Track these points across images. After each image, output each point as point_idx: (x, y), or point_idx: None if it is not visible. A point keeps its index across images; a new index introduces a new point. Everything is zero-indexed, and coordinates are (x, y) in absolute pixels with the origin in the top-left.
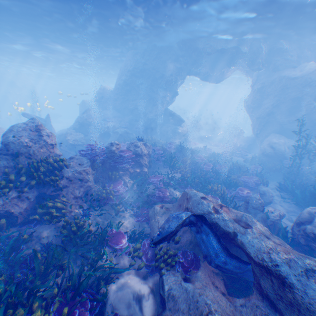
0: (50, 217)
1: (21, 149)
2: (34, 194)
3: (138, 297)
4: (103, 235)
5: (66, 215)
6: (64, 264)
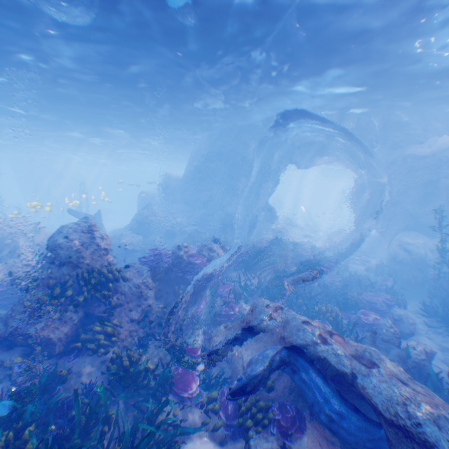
0: (96, 347)
1: (69, 255)
2: (79, 314)
3: None
4: (166, 375)
5: (117, 345)
6: (112, 416)
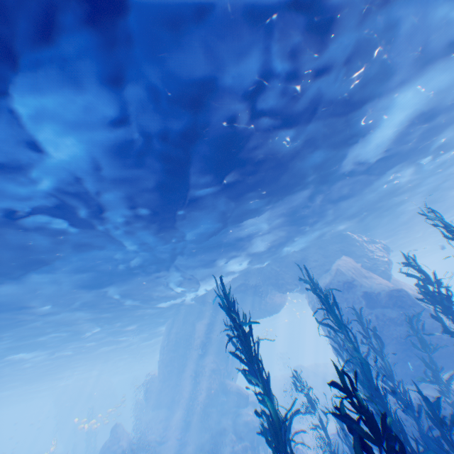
0: None
1: None
2: None
3: None
4: None
5: None
6: None
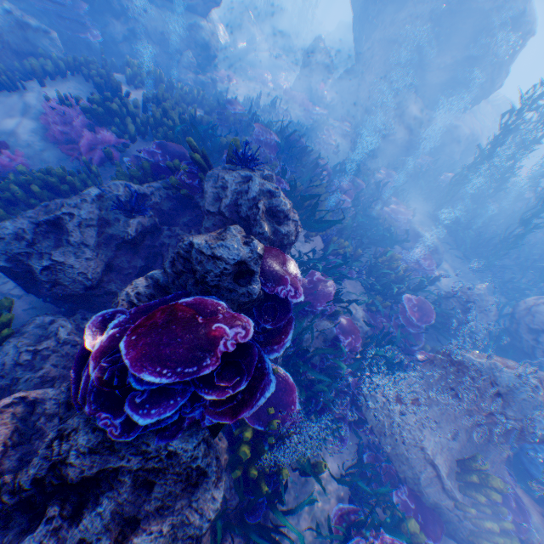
0: None
1: None
2: None
3: None
4: None
5: None
6: None
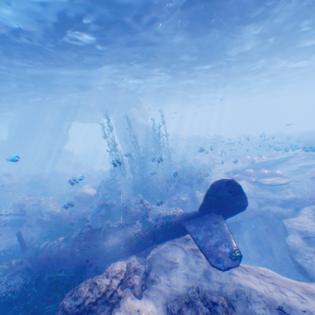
0: None
1: None
2: None
3: None
4: None
5: None
6: None
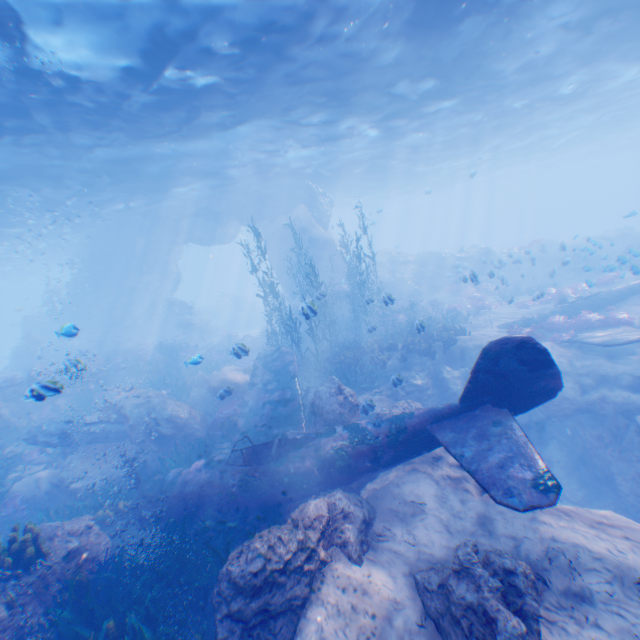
0: None
1: None
2: None
3: (39, 477)
4: (18, 454)
5: None
6: None
